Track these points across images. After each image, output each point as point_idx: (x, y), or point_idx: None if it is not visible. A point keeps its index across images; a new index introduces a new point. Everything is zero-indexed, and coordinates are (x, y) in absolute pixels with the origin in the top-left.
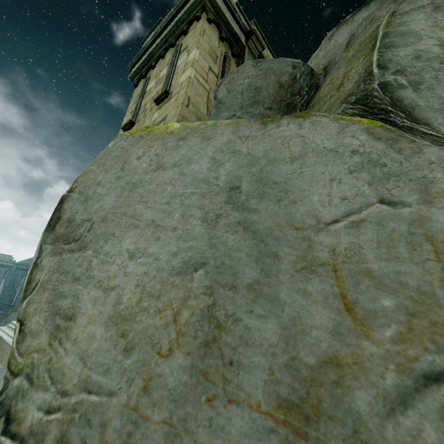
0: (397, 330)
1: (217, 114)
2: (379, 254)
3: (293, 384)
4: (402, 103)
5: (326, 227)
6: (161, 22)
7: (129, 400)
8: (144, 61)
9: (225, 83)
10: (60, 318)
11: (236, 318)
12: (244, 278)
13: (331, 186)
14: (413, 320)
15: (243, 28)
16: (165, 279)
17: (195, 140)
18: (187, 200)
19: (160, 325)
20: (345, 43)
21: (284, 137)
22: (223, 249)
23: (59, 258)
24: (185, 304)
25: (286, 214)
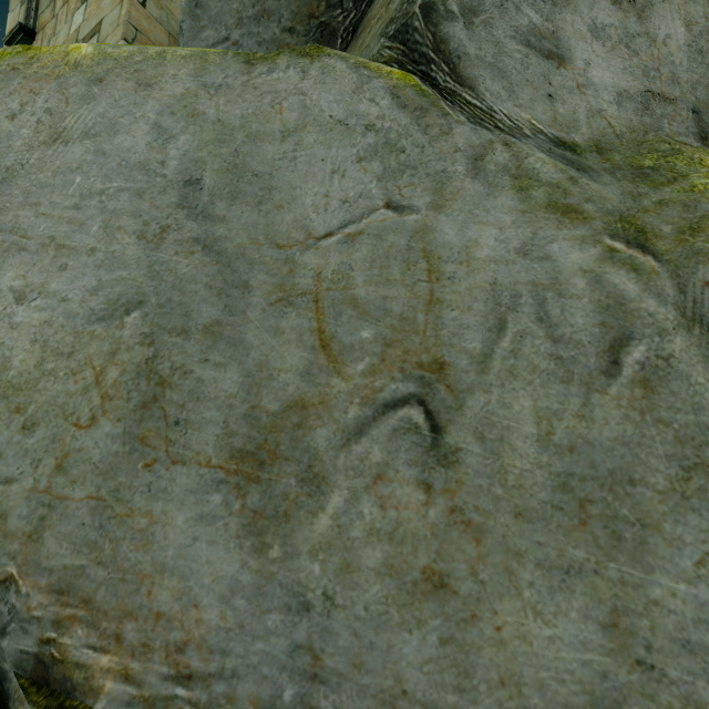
0: (370, 363)
1: (195, 32)
2: (370, 277)
3: (251, 434)
4: (447, 47)
5: (316, 244)
6: None
7: (37, 484)
8: None
9: None
10: None
11: (185, 370)
12: (200, 319)
13: (332, 181)
14: (388, 350)
15: None
16: (80, 328)
17: (123, 86)
18: (112, 201)
19: (76, 391)
20: None
21: (276, 93)
22: (170, 280)
23: None
24: (113, 360)
25: (268, 225)
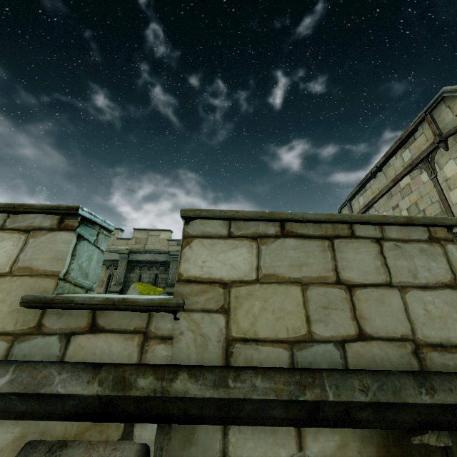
0: None
1: None
2: None
3: None
4: None
5: None
6: None
7: None
8: None
9: None
10: None
11: None
12: None
13: None
14: None
15: (118, 251)
16: None
17: None
18: None
19: None
20: None
21: None
22: None
23: None
24: None
25: None
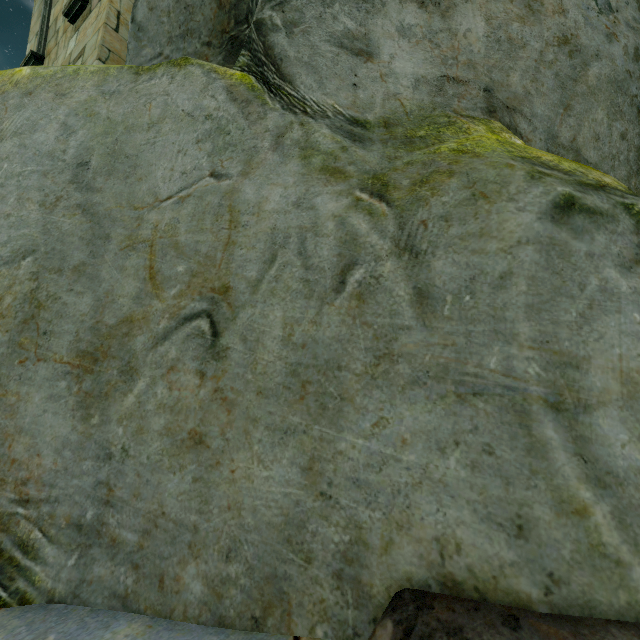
0: (180, 289)
1: (137, 51)
2: (190, 227)
3: (93, 340)
4: (273, 53)
5: (159, 205)
6: None
7: None
8: None
9: None
10: None
11: (56, 297)
12: (72, 261)
13: (177, 159)
14: (194, 279)
15: None
16: None
17: (45, 96)
18: (26, 180)
19: None
20: None
21: (150, 95)
22: (56, 234)
23: None
24: (9, 291)
25: (130, 193)
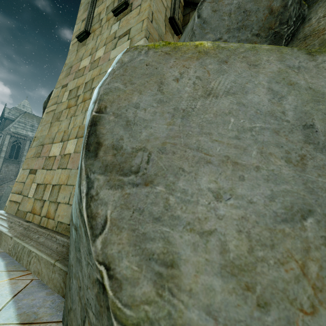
0: None
1: (202, 35)
2: None
3: None
4: None
5: None
6: None
7: None
8: None
9: (210, 1)
10: (157, 265)
11: None
12: None
13: None
14: None
15: None
16: (271, 226)
17: (240, 65)
18: (259, 135)
19: (289, 279)
20: None
21: None
22: (324, 195)
23: (121, 192)
24: (308, 256)
25: None
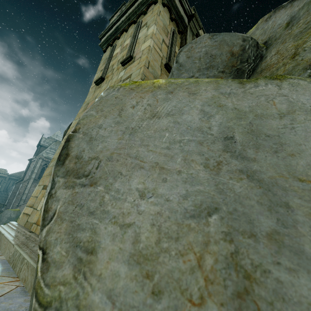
0: None
1: (178, 75)
2: None
3: None
4: None
5: None
6: (125, 4)
7: None
8: (112, 33)
9: (185, 51)
10: (80, 251)
11: (264, 269)
12: (261, 227)
13: None
14: None
15: (187, 12)
16: (180, 221)
17: (182, 94)
18: (186, 146)
19: (185, 270)
20: (285, 23)
21: (266, 95)
22: (231, 195)
23: (72, 191)
24: (206, 249)
25: (287, 166)
